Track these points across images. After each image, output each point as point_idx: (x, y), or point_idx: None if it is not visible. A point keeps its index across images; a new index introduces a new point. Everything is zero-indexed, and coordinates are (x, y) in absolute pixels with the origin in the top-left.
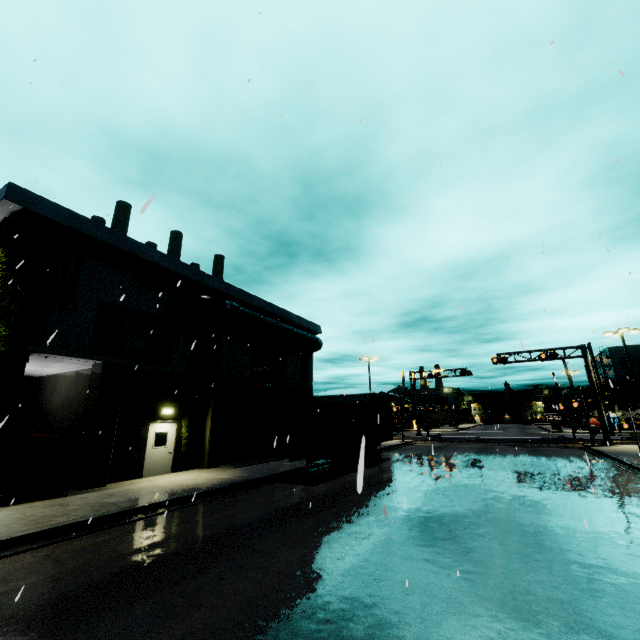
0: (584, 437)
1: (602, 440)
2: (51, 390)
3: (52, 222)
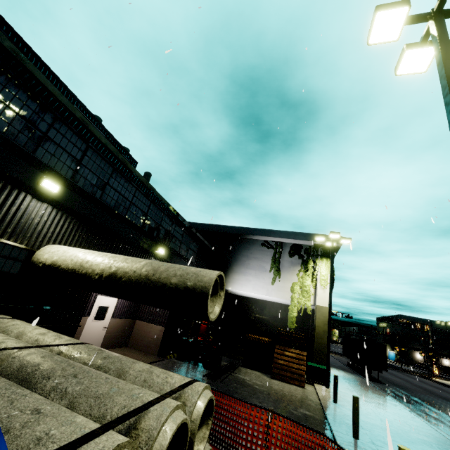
0: (402, 367)
1: (421, 373)
2: (260, 308)
3: (336, 249)
